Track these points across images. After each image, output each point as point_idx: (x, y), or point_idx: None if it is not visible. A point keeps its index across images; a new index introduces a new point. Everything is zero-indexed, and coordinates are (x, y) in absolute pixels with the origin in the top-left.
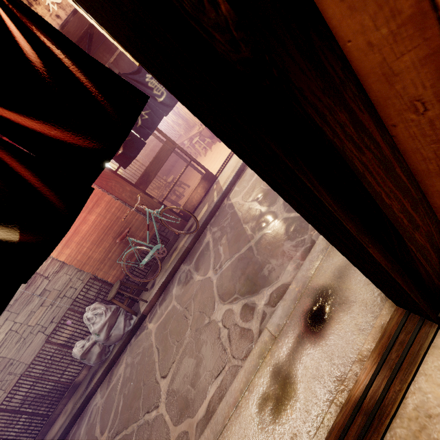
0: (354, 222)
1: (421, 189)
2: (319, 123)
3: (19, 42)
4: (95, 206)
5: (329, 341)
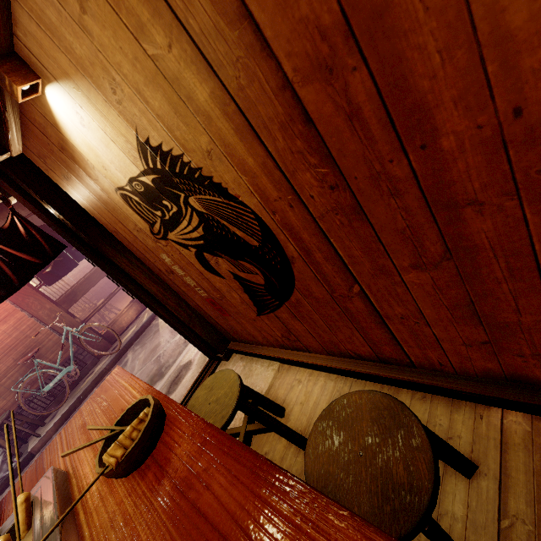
0: (147, 297)
1: (168, 285)
2: (115, 261)
3: (20, 228)
4: (1, 323)
5: (177, 391)
